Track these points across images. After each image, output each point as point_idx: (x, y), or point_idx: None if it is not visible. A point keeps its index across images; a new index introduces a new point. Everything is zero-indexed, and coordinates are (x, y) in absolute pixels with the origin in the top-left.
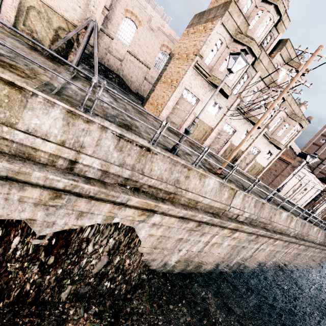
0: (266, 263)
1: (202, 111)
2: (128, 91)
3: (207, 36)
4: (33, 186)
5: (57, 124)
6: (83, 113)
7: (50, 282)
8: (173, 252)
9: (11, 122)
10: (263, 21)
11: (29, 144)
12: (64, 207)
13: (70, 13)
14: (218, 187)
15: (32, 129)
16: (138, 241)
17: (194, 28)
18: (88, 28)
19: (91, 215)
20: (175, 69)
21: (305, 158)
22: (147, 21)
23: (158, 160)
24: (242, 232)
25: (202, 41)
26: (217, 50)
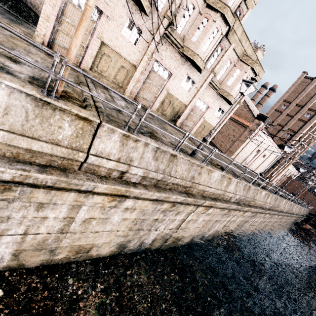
0: (205, 234)
1: None
2: (32, 22)
3: None
4: None
5: None
6: None
7: None
8: None
9: None
10: None
11: None
12: None
13: None
14: (30, 107)
15: None
16: None
17: None
18: None
19: None
20: None
21: (263, 120)
22: None
23: None
24: (141, 199)
25: None
26: None
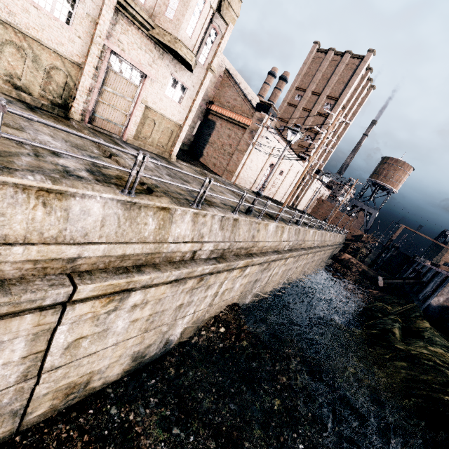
0: (171, 336)
1: None
2: None
3: None
4: None
5: None
6: None
7: None
8: None
9: None
10: None
11: None
12: None
13: None
14: None
15: None
16: None
17: None
18: None
19: None
20: None
21: (266, 110)
22: None
23: None
24: None
25: None
26: None
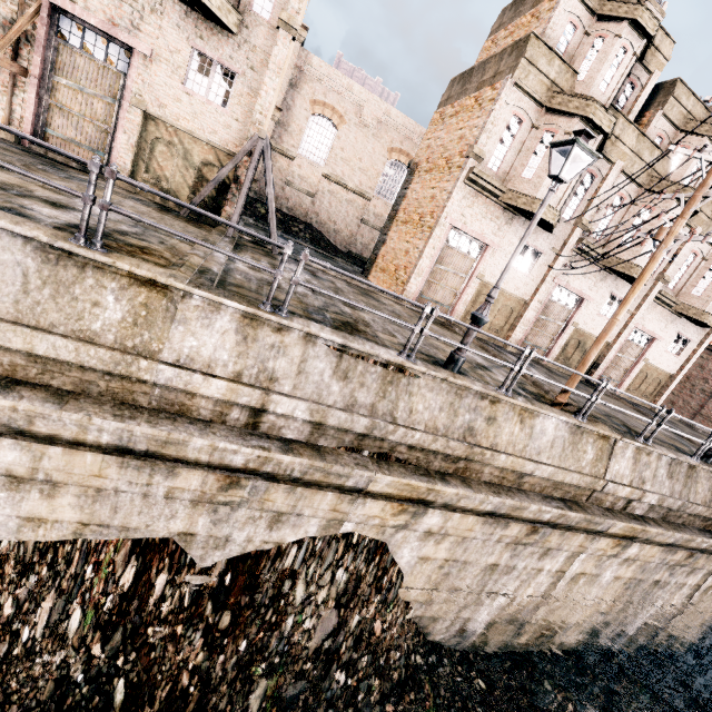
0: None
1: (506, 273)
2: (332, 252)
3: (486, 115)
4: (190, 466)
5: (227, 341)
6: (271, 315)
7: (225, 670)
8: (480, 600)
9: (153, 350)
10: (609, 57)
11: (181, 387)
12: (246, 504)
13: (220, 135)
14: (567, 435)
15: (186, 358)
16: (396, 574)
17: (454, 105)
18: (255, 154)
19: (297, 518)
20: (426, 192)
21: None
22: (356, 111)
23: (423, 389)
24: (648, 542)
25: (477, 127)
26: (513, 137)
